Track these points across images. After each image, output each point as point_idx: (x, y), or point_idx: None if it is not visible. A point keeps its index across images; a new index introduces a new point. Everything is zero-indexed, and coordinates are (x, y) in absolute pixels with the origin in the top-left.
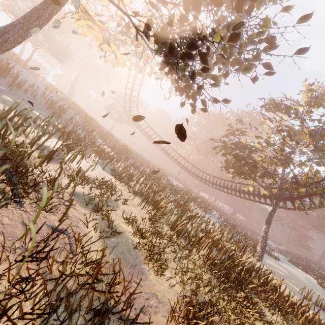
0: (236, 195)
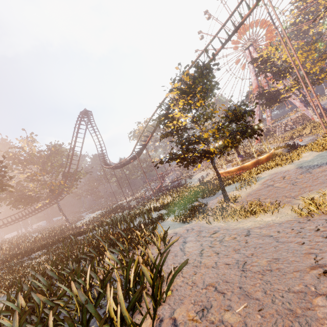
0: (37, 213)
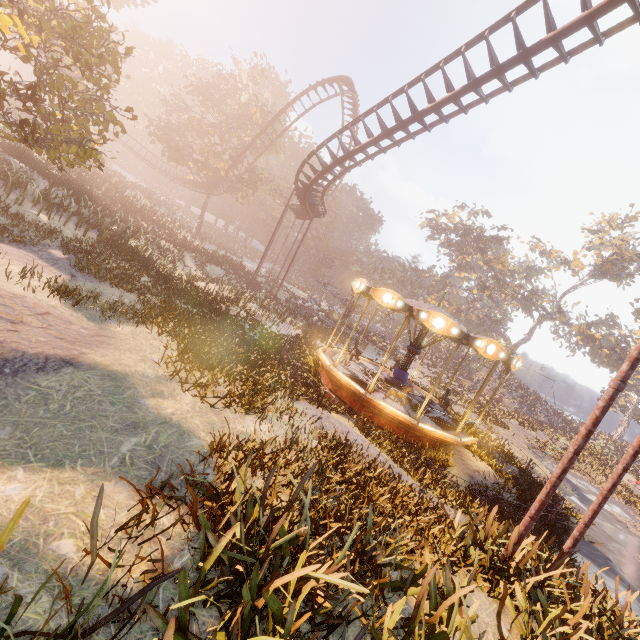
0: (194, 190)
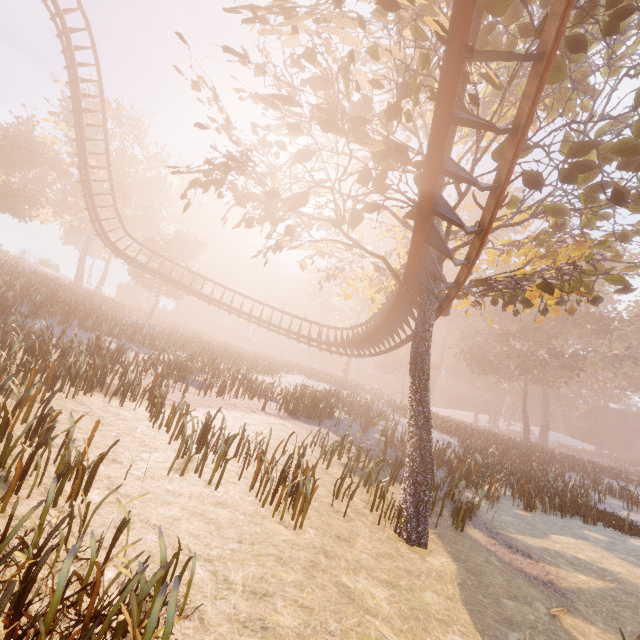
0: (395, 346)
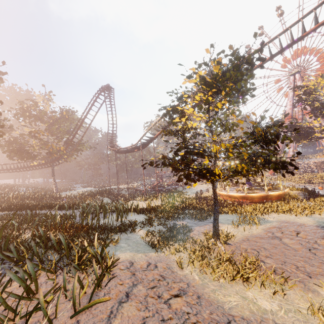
0: (32, 170)
